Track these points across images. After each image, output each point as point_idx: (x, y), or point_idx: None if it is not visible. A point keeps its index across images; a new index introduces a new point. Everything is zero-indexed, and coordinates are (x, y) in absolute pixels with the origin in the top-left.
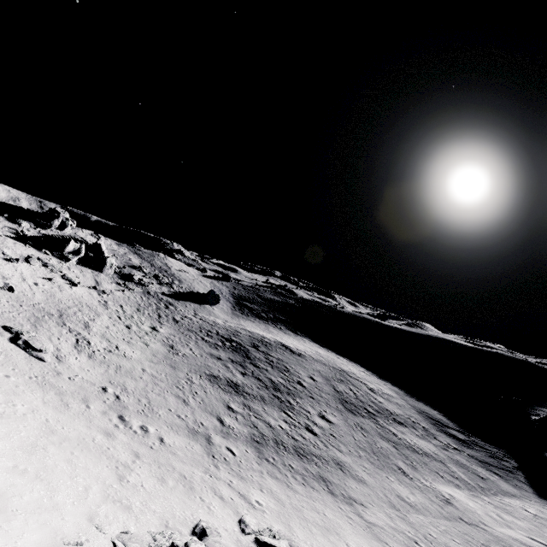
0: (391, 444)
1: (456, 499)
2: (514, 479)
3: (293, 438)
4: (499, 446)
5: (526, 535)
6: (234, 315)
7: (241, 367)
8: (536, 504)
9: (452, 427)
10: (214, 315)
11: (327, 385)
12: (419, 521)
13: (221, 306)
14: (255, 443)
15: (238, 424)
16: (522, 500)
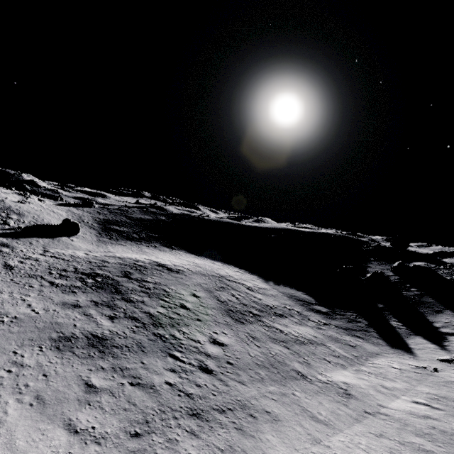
0: (282, 345)
1: (351, 386)
2: (370, 337)
3: (186, 394)
4: (349, 309)
5: (410, 400)
6: (101, 242)
7: (109, 309)
8: (394, 356)
9: (315, 303)
10: (74, 248)
11: (211, 298)
12: (343, 449)
13: (83, 235)
14: (133, 440)
15: (104, 414)
16: (384, 356)
